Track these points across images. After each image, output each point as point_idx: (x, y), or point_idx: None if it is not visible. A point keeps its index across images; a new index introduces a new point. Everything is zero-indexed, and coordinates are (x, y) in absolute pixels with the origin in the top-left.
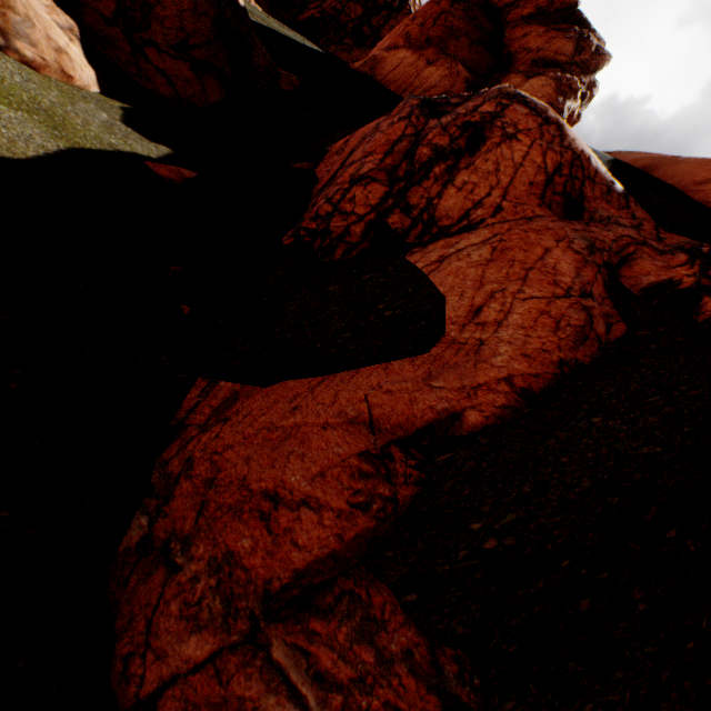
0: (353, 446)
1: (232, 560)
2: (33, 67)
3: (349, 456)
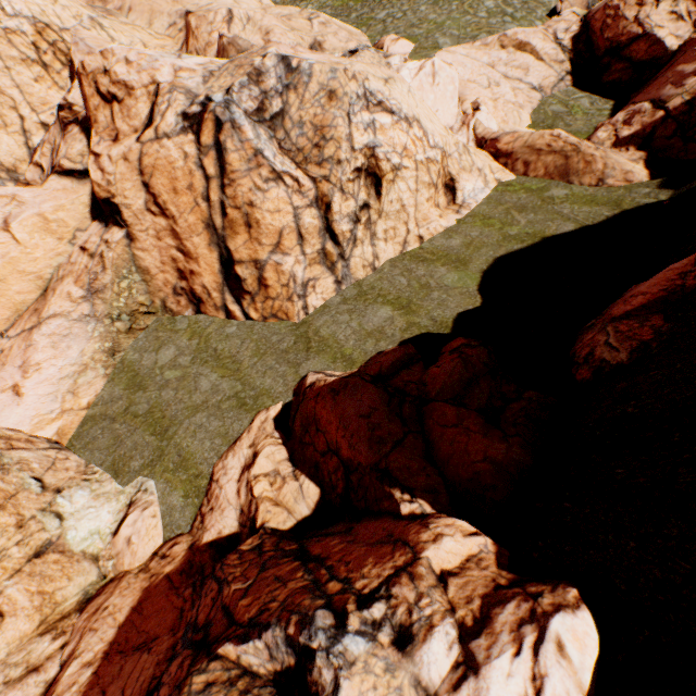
0: (675, 273)
1: (608, 315)
2: (612, 187)
3: (670, 277)
